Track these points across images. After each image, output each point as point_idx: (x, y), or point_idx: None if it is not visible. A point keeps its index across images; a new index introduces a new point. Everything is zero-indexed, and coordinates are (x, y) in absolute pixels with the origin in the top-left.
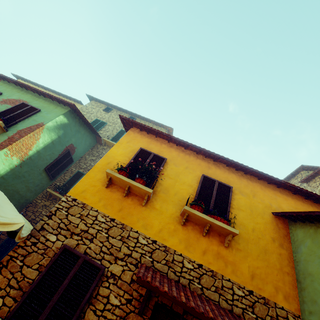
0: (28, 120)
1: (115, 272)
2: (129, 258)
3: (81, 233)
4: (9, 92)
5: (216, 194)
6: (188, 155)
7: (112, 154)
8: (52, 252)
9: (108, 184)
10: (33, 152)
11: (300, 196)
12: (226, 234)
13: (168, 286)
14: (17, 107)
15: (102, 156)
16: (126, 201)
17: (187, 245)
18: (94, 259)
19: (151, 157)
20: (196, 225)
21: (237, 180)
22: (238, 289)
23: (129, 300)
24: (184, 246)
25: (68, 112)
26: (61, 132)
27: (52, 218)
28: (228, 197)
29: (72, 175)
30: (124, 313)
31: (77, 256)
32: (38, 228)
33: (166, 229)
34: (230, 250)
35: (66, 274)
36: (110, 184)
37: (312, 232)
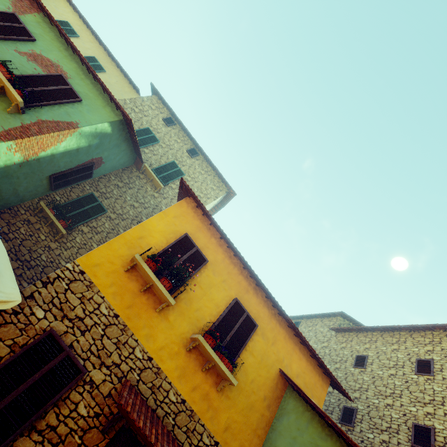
0: (59, 108)
1: (95, 379)
2: (116, 369)
3: (75, 319)
4: (46, 42)
5: (238, 328)
6: (233, 265)
7: (149, 227)
8: (34, 331)
9: (130, 268)
10: (46, 154)
11: (315, 360)
12: (224, 378)
13: (144, 418)
14: (50, 78)
15: (133, 187)
16: (141, 298)
17: (182, 374)
18: (78, 357)
19: (193, 252)
20: (201, 355)
21: (267, 318)
22: (207, 436)
23: (98, 414)
24: (178, 375)
25: (118, 121)
26: (95, 141)
27: (47, 287)
28: (248, 336)
29: (81, 195)
30: (87, 426)
31: (62, 348)
32: (26, 294)
33: (169, 349)
34: (219, 395)
35: (42, 364)
36: (131, 267)
37: (301, 411)
